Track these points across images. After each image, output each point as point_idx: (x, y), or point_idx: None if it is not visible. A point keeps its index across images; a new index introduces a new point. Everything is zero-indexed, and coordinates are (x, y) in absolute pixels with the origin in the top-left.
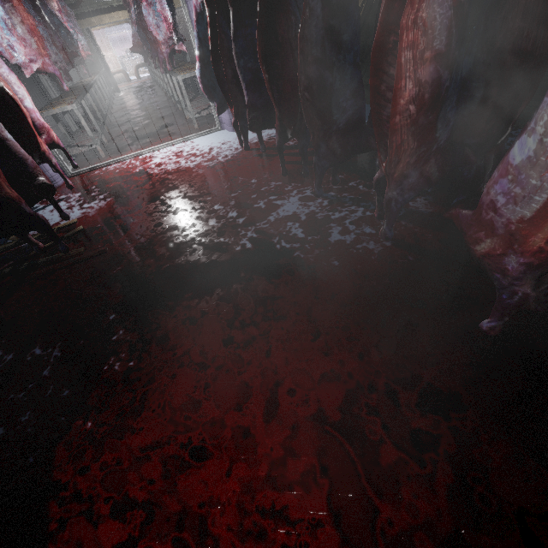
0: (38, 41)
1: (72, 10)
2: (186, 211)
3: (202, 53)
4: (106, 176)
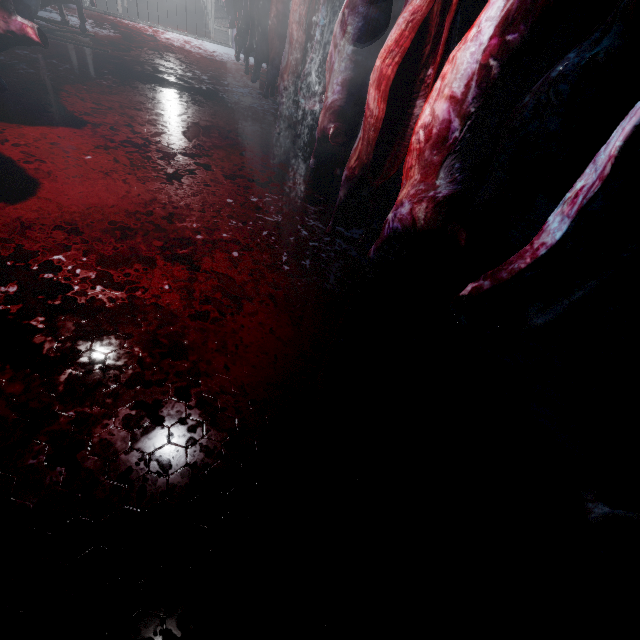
0: None
1: None
2: (175, 64)
3: None
4: (119, 24)
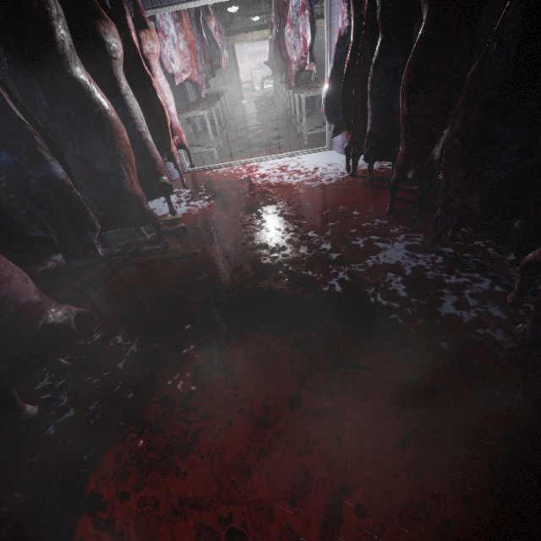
0: (193, 55)
1: (224, 28)
2: (279, 230)
3: (334, 76)
4: (215, 178)
